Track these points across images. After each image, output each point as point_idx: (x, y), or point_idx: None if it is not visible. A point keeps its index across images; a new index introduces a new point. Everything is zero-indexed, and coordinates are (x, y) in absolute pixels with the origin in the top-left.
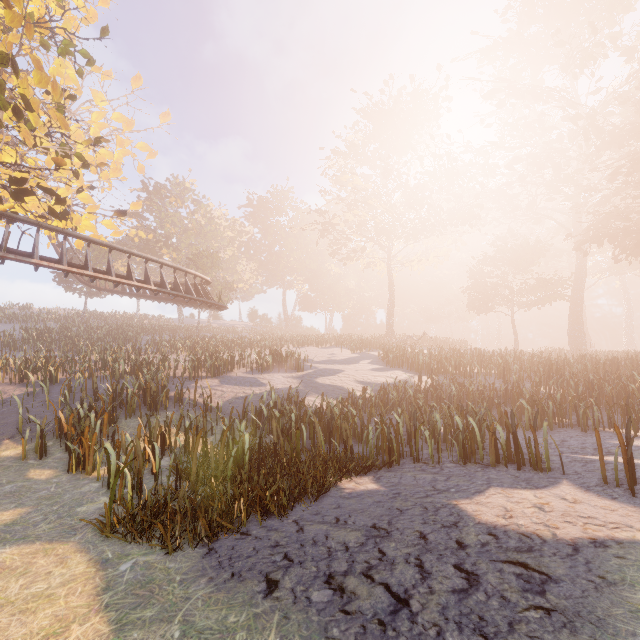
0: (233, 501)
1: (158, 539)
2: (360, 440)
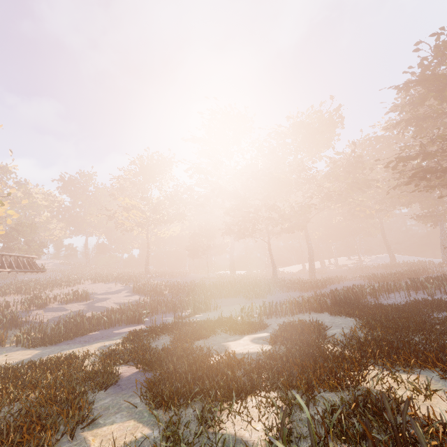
0: (59, 339)
1: (43, 346)
2: (103, 325)
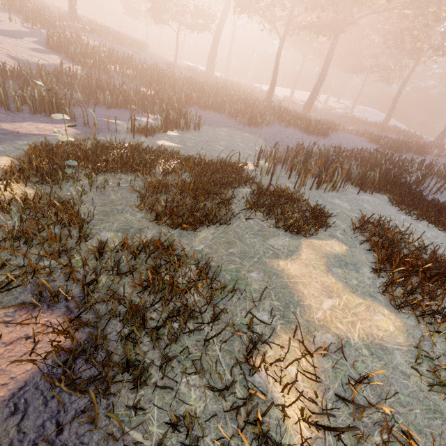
0: None
1: None
2: None
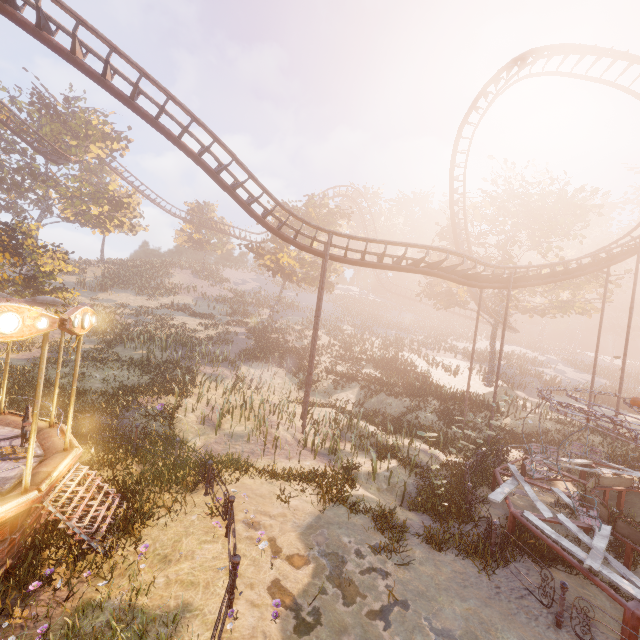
0: None
1: None
2: None
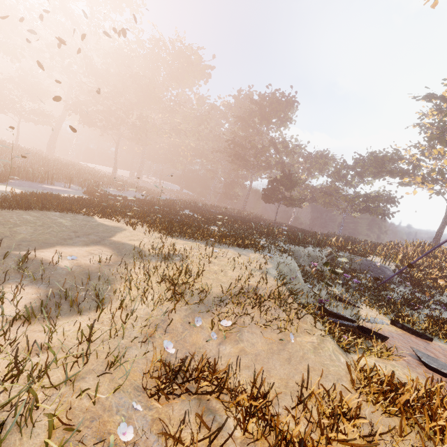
0: None
1: None
2: None
